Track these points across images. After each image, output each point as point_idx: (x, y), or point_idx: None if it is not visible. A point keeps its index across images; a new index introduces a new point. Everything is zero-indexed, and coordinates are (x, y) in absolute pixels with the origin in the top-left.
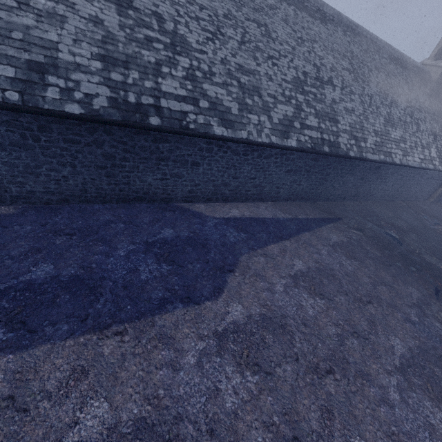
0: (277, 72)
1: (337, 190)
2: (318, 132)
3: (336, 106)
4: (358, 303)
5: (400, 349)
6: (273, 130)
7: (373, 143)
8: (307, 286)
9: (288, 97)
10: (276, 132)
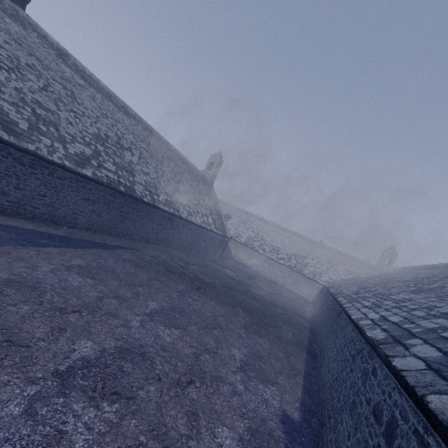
0: (80, 123)
1: (139, 231)
2: (115, 175)
3: (134, 165)
4: (129, 285)
5: (154, 306)
6: (68, 157)
7: (165, 199)
8: (81, 272)
9: (88, 142)
10: (71, 159)
